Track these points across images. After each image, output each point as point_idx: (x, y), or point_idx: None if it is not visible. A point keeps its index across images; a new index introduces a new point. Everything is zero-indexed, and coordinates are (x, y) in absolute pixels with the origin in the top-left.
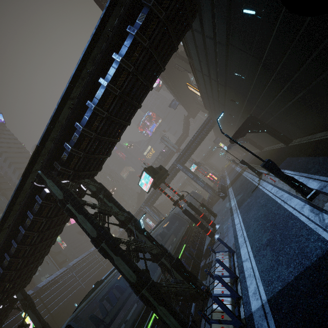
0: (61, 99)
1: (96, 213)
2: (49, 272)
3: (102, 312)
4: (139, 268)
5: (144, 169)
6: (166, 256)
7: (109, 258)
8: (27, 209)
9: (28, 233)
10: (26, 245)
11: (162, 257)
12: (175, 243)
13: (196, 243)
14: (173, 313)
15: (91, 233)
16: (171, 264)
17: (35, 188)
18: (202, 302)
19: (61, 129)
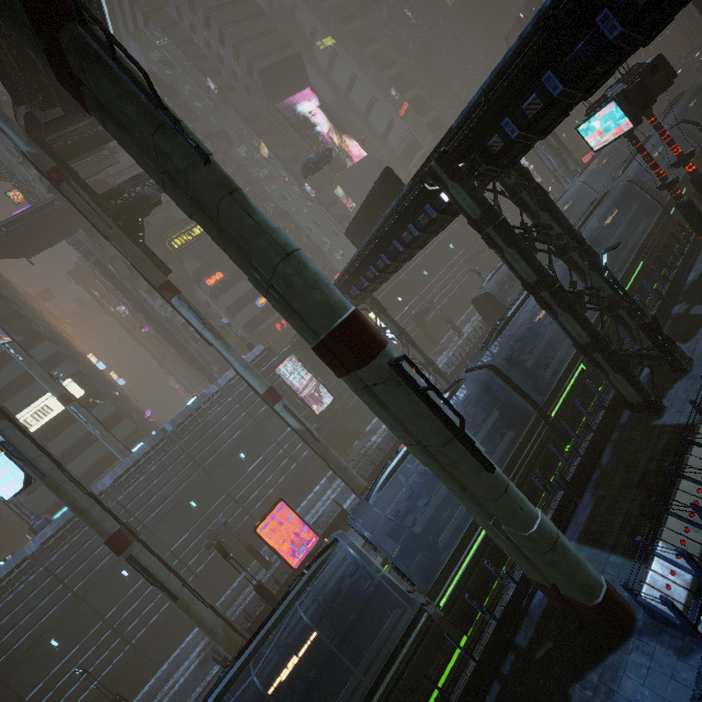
0: (537, 19)
1: (521, 237)
2: (342, 247)
3: (506, 349)
4: (597, 332)
5: (618, 97)
6: (632, 311)
7: (550, 311)
8: (406, 221)
9: (406, 251)
10: (398, 261)
11: (621, 309)
12: (622, 260)
13: (674, 267)
14: (634, 385)
15: (525, 277)
16: (640, 324)
17: (425, 194)
18: (669, 372)
19: (505, 87)
